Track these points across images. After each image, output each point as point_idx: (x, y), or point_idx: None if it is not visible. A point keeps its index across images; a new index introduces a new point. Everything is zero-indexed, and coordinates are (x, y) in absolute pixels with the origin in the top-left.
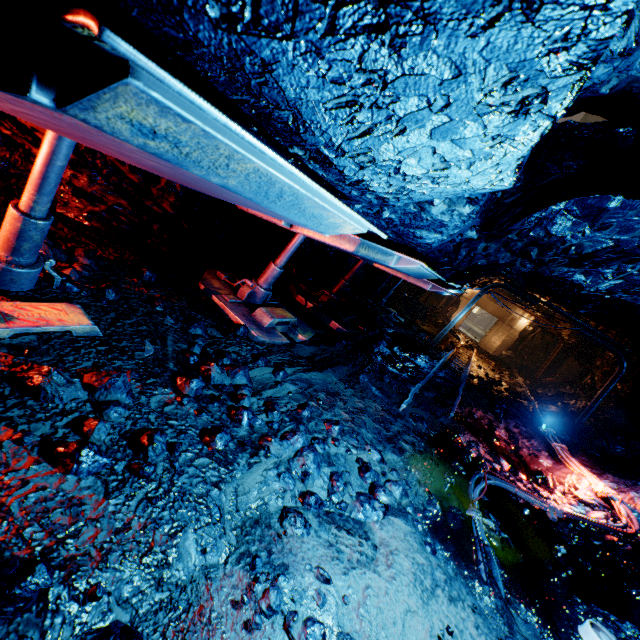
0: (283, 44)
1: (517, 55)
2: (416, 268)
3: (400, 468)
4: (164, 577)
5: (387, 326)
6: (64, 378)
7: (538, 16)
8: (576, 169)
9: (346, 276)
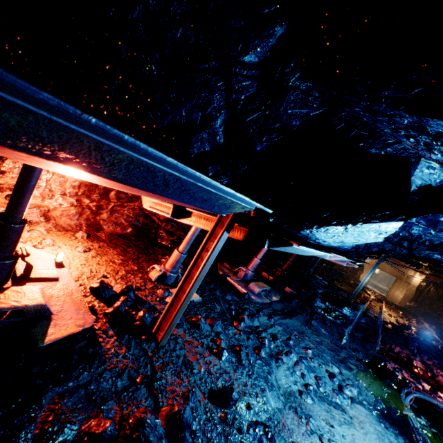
0: (320, 233)
1: (376, 230)
2: (340, 259)
3: (352, 378)
4: (265, 408)
5: (317, 288)
6: (204, 321)
7: (379, 227)
8: (417, 199)
9: (290, 259)
